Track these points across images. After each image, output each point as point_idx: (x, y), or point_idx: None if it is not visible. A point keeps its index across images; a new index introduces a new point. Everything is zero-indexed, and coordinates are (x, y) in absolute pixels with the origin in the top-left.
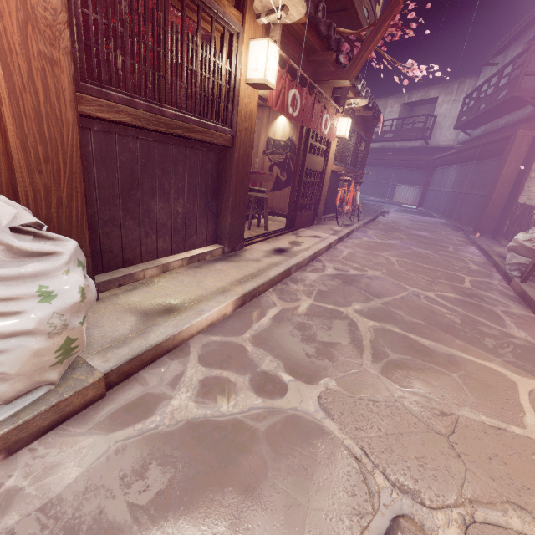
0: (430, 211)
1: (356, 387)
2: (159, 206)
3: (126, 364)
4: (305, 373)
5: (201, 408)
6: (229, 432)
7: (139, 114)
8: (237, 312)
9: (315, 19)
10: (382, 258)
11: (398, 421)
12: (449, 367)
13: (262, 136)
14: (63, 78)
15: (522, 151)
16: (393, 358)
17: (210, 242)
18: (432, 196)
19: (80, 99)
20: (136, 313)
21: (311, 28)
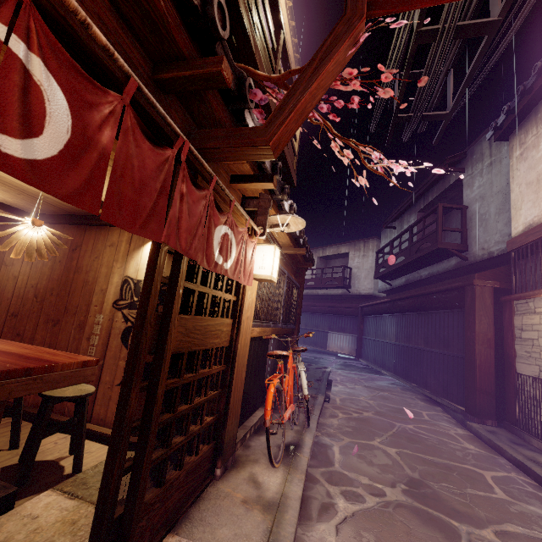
0: (375, 365)
1: None
2: None
3: None
4: None
5: None
6: None
7: None
8: None
9: None
10: None
11: None
12: None
13: (114, 274)
14: None
15: (488, 304)
16: None
17: None
18: (372, 347)
19: None
20: None
21: None
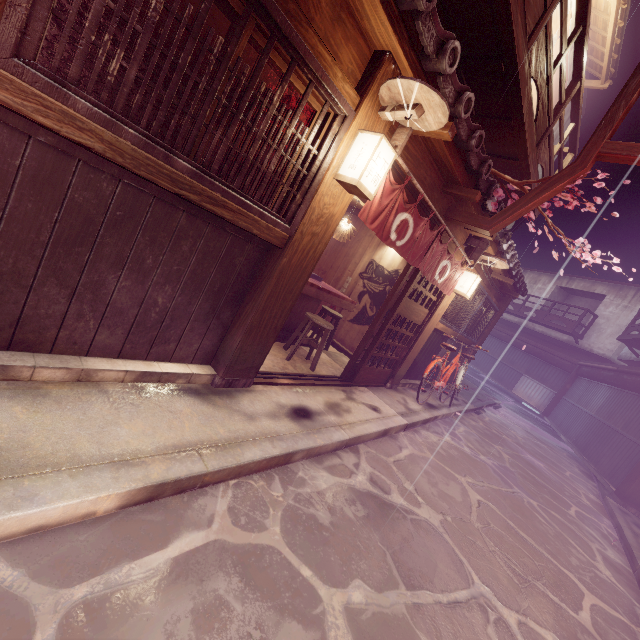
0: (558, 428)
1: None
2: (122, 284)
3: None
4: None
5: None
6: None
7: (124, 147)
8: (126, 513)
9: (466, 146)
10: (457, 487)
11: None
12: None
13: (366, 255)
14: None
15: None
16: None
17: (200, 360)
18: (565, 410)
19: (7, 83)
20: None
21: (458, 154)
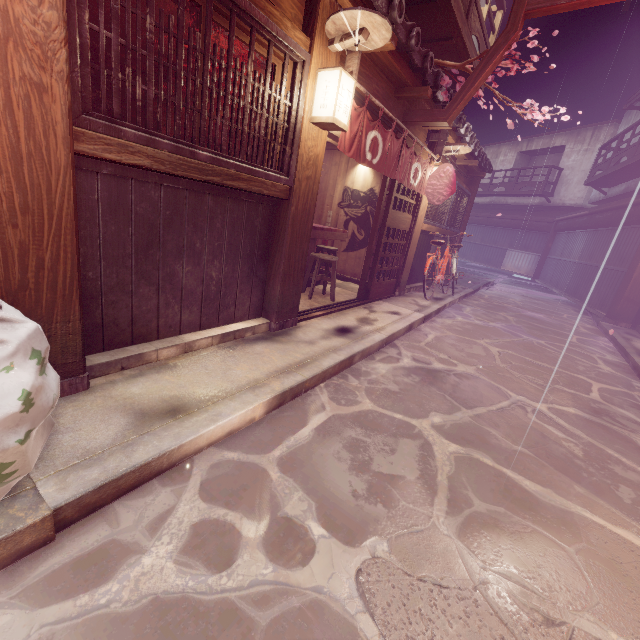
0: (549, 285)
1: (417, 557)
2: (186, 270)
3: (92, 494)
4: (346, 525)
5: (181, 574)
6: (211, 625)
7: (162, 157)
8: (271, 415)
9: (407, 47)
10: (479, 348)
11: (475, 630)
12: (562, 533)
13: (338, 185)
14: (56, 109)
15: None
16: (478, 509)
17: (253, 315)
18: (552, 267)
19: (81, 136)
20: (130, 413)
21: (401, 57)
